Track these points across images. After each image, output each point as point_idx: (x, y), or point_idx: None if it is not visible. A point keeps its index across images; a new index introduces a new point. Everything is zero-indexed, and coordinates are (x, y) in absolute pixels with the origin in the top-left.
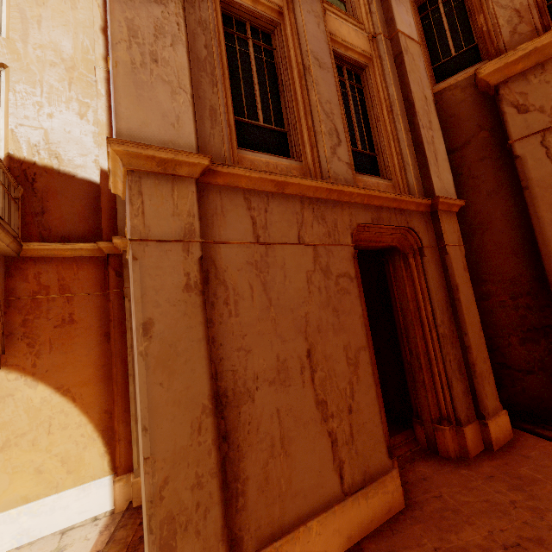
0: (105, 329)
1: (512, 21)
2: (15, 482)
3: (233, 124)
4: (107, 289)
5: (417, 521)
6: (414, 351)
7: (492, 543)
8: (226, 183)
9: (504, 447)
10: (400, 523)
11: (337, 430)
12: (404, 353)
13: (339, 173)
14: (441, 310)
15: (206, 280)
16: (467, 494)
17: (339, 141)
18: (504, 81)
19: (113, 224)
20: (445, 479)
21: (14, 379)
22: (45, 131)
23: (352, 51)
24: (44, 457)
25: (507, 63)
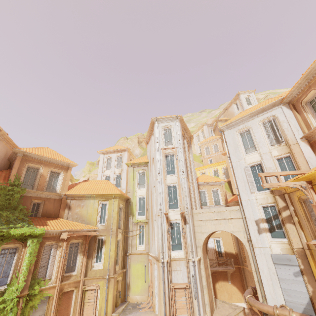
0: (240, 279)
1: None
2: (235, 299)
3: None
4: (239, 272)
5: None
6: None
7: None
8: None
9: None
10: None
11: None
12: None
13: None
14: None
15: None
16: None
17: None
18: None
19: (239, 262)
20: None
21: (232, 285)
22: (227, 246)
23: None
24: (237, 297)
25: None
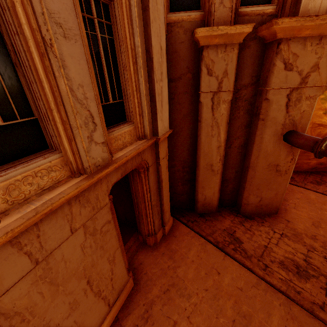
0: None
1: None
2: None
3: None
4: None
5: (138, 292)
6: (140, 213)
7: (161, 292)
8: None
9: (169, 232)
10: (132, 296)
11: (106, 293)
12: (136, 210)
13: (97, 156)
14: (154, 195)
15: None
16: (155, 268)
17: (94, 125)
18: (207, 45)
19: None
20: (148, 260)
21: None
22: None
23: None
24: None
25: (212, 34)
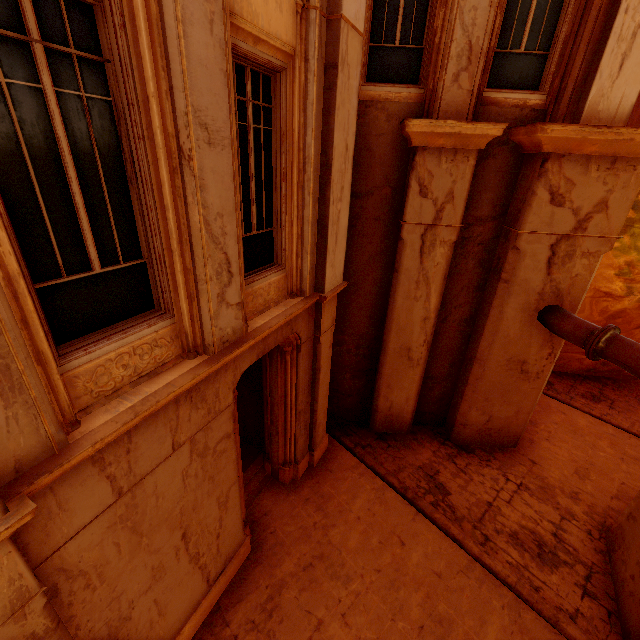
0: None
1: (462, 59)
2: None
3: (46, 347)
4: None
5: (258, 564)
6: (275, 422)
7: (298, 568)
8: (60, 473)
9: (321, 461)
10: (247, 569)
11: (207, 559)
12: (267, 417)
13: (226, 326)
14: (303, 393)
15: (55, 594)
16: (291, 524)
17: (230, 276)
18: (424, 146)
19: None
20: (280, 510)
21: None
22: None
23: (266, 43)
24: None
25: (434, 132)
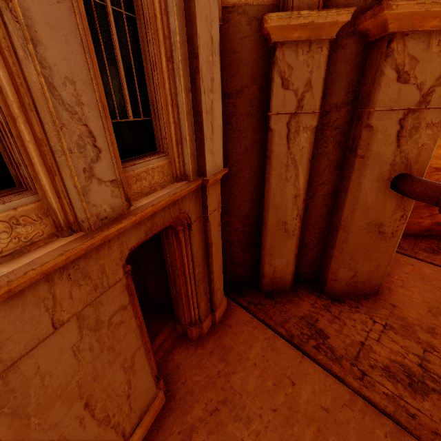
0: None
1: None
2: None
3: None
4: None
5: (171, 412)
6: (178, 291)
7: (206, 413)
8: None
9: (222, 319)
10: (162, 418)
11: (119, 418)
12: (172, 288)
13: (102, 203)
14: (199, 265)
15: None
16: (199, 374)
17: (97, 151)
18: (282, 41)
19: None
20: (189, 362)
21: None
22: None
23: None
24: None
25: (290, 24)
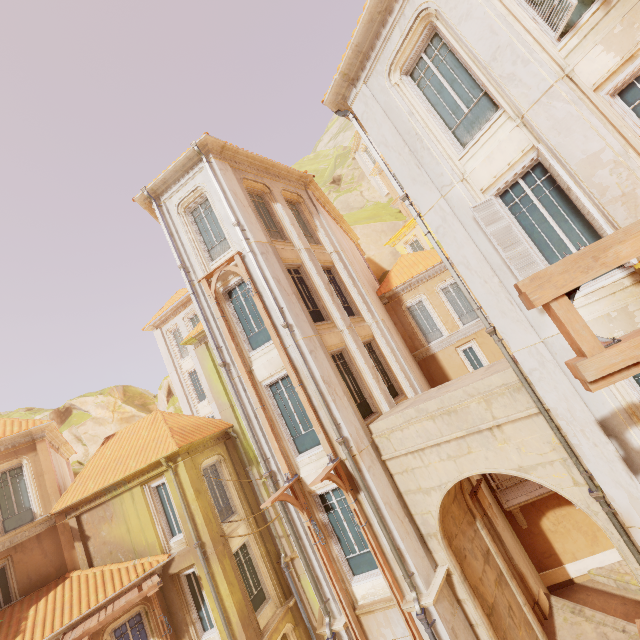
0: None
1: None
2: (608, 541)
3: None
4: None
5: None
6: None
7: None
8: None
9: None
10: None
11: None
12: None
13: None
14: None
15: None
16: None
17: None
18: None
19: None
20: None
21: None
22: None
23: None
24: None
25: None
